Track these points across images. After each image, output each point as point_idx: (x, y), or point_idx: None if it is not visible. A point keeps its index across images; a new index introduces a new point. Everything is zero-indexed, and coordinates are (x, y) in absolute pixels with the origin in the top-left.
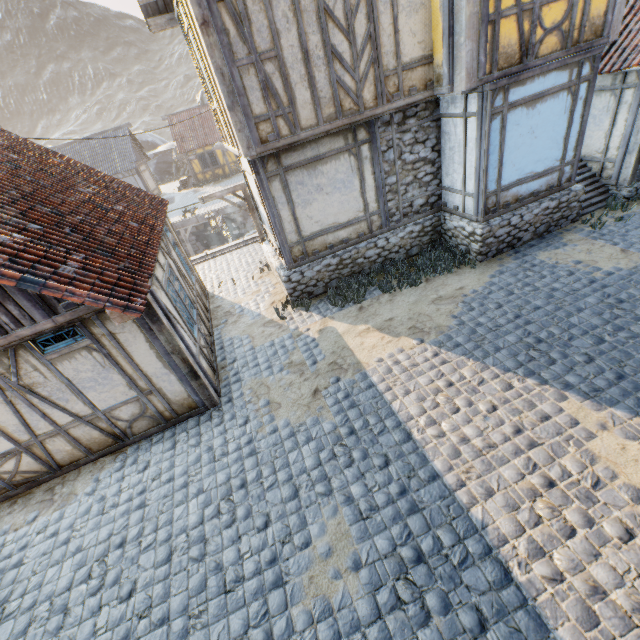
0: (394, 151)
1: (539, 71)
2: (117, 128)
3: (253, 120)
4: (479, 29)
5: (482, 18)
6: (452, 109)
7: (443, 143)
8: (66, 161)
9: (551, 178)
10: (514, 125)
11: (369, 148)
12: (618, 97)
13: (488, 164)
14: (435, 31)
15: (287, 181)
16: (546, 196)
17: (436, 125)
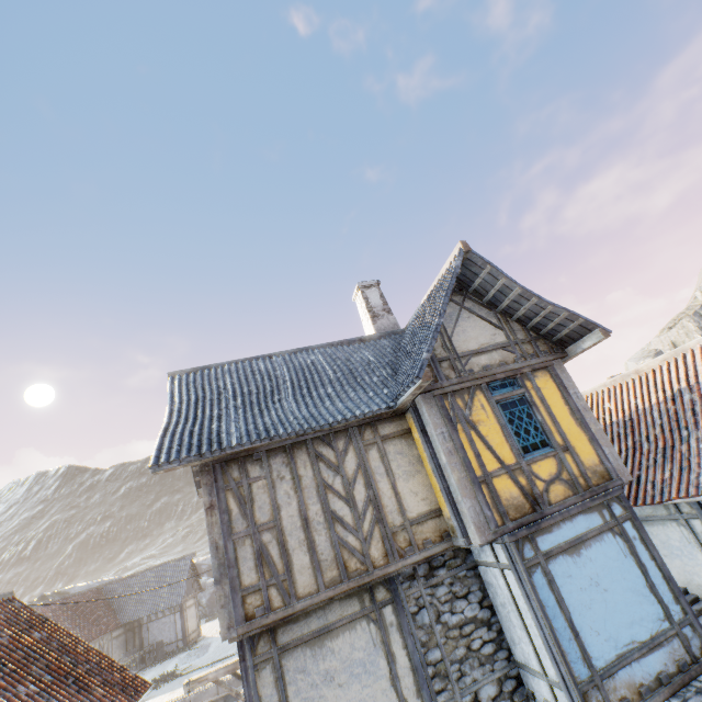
0: (428, 611)
1: (560, 516)
2: (181, 557)
3: (240, 592)
4: (473, 488)
5: (472, 479)
6: (484, 556)
7: (491, 595)
8: (51, 633)
9: (672, 648)
10: (565, 576)
11: (393, 609)
12: (687, 527)
13: (556, 633)
14: (435, 489)
15: (283, 666)
16: (686, 682)
17: (474, 573)
